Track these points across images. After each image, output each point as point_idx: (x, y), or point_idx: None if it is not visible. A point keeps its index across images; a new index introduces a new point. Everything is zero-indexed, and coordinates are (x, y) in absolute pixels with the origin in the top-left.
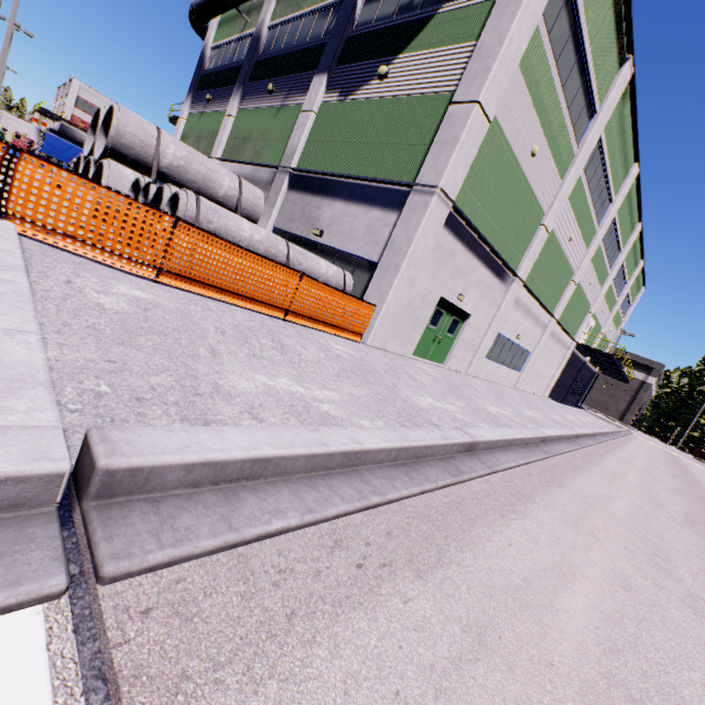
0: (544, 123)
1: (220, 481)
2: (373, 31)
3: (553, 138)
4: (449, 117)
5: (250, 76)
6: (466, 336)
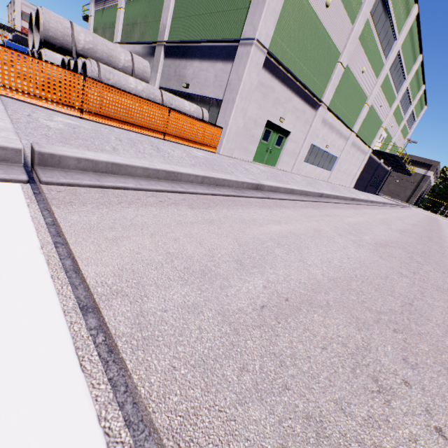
0: None
1: (97, 171)
2: None
3: None
4: None
5: None
6: (289, 147)
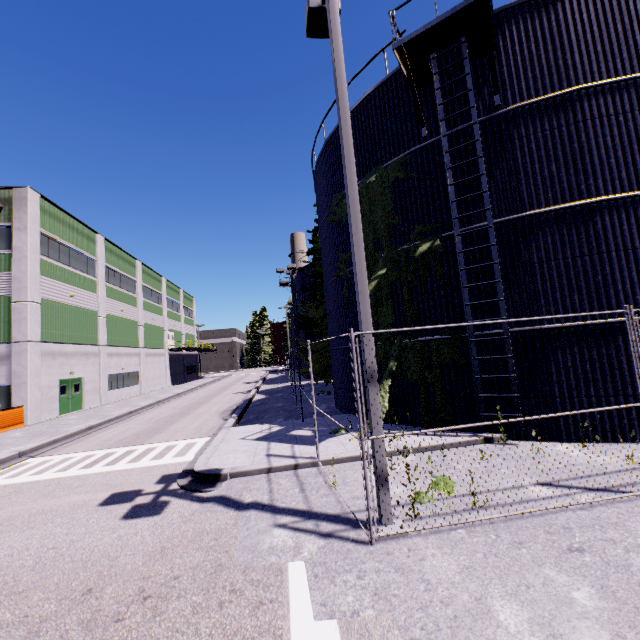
0: (70, 282)
1: (35, 451)
2: None
3: (79, 283)
4: (16, 309)
5: None
6: (89, 388)
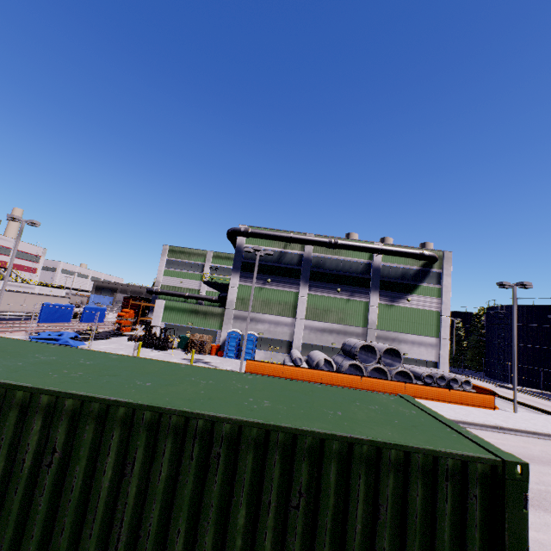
0: None
1: None
2: (394, 281)
3: None
4: (443, 319)
5: (310, 277)
6: None
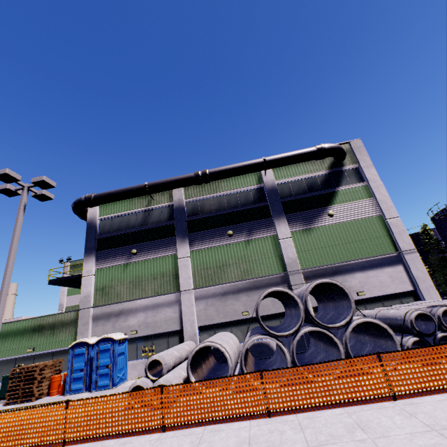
0: None
1: None
2: (301, 198)
3: None
4: (391, 224)
5: (188, 229)
6: None
